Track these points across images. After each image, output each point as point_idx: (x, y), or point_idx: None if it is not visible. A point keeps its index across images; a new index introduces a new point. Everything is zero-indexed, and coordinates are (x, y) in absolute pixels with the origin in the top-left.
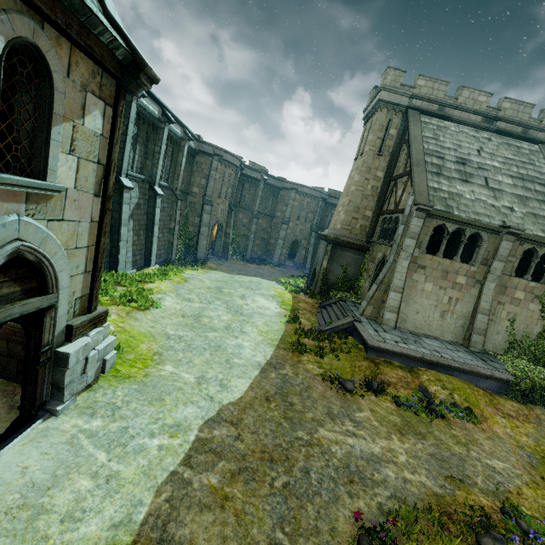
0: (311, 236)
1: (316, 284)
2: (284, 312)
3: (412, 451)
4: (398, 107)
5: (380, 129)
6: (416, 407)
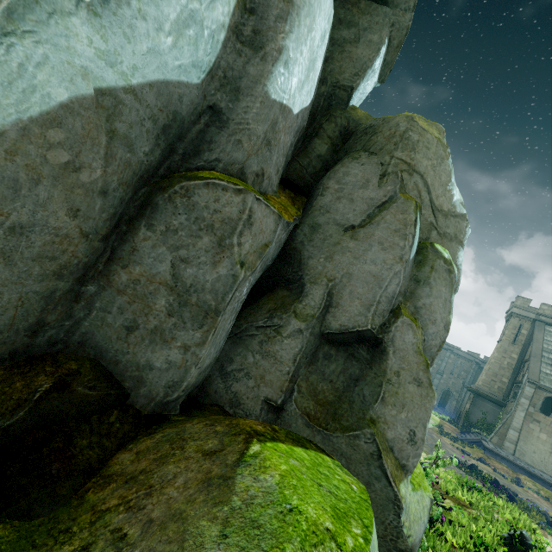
0: (462, 390)
1: (459, 419)
2: (433, 422)
3: (491, 475)
4: (527, 318)
5: (513, 328)
6: (505, 475)
